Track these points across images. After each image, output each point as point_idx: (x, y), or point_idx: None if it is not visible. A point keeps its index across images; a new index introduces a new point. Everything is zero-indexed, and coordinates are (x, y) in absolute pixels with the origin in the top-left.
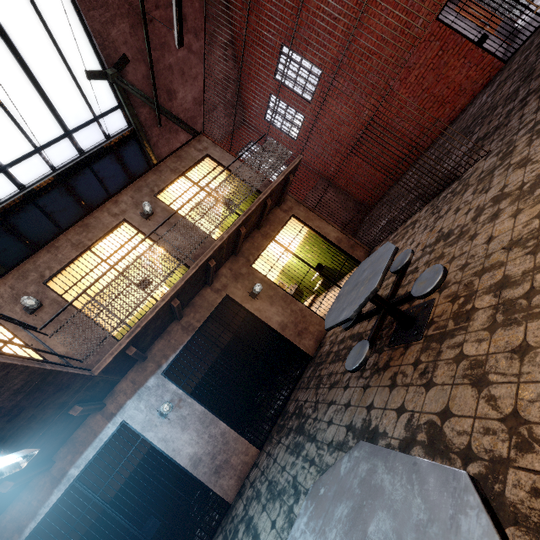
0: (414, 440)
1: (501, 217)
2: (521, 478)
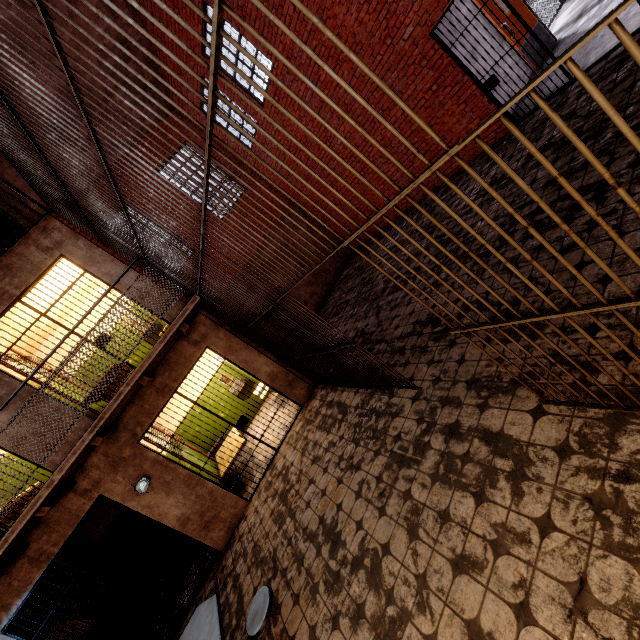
0: None
1: (357, 638)
2: None
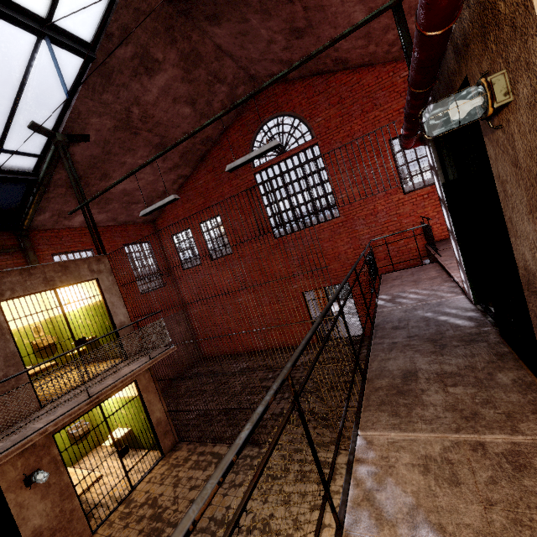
0: None
1: None
2: None
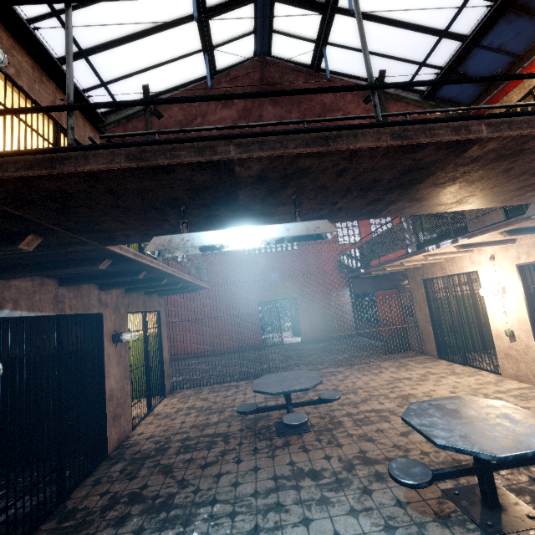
0: (353, 464)
1: None
2: (414, 457)
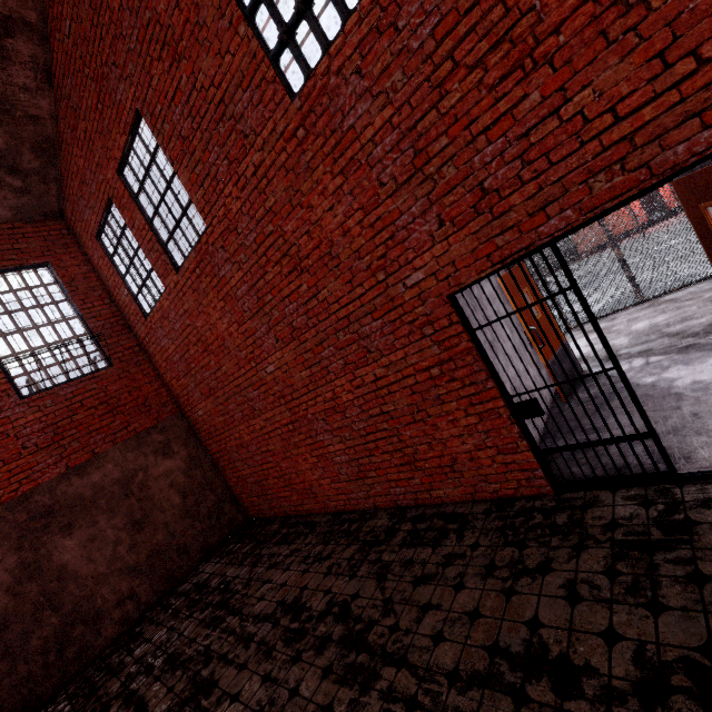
0: None
1: None
2: None
